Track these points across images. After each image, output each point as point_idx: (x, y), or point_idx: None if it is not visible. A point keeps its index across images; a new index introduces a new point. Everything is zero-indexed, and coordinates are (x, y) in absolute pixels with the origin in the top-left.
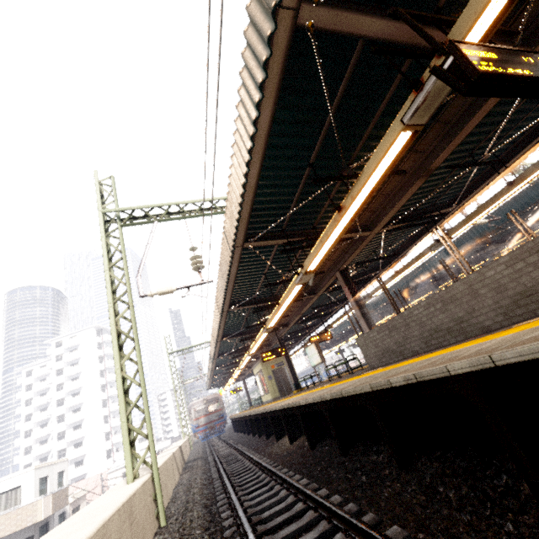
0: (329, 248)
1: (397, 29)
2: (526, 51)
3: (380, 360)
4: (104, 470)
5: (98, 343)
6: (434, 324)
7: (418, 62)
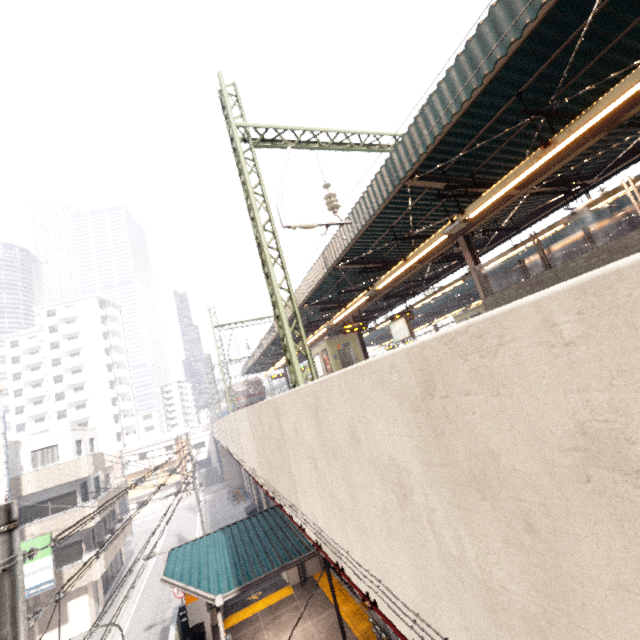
0: (503, 193)
1: None
2: None
3: None
4: (115, 452)
5: (102, 316)
6: None
7: None
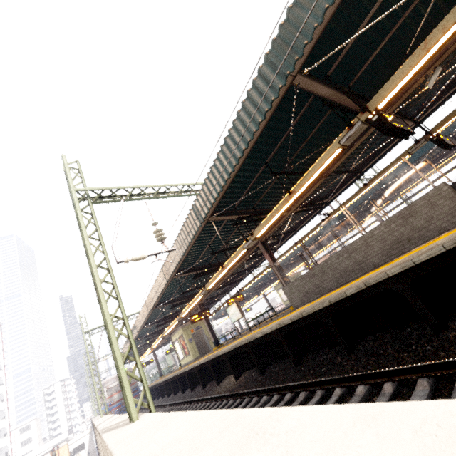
0: (274, 221)
1: (333, 94)
2: (397, 117)
3: (302, 300)
4: None
5: None
6: (342, 268)
7: (342, 113)
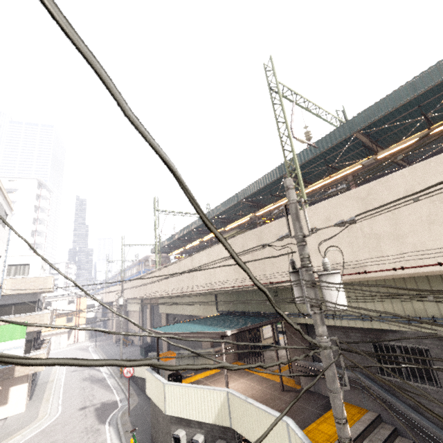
0: (399, 149)
1: None
2: None
3: None
4: None
5: (37, 194)
6: None
7: None
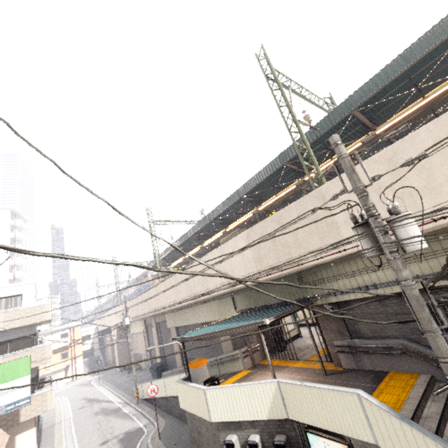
0: (396, 121)
1: None
2: None
3: None
4: None
5: (12, 225)
6: None
7: None
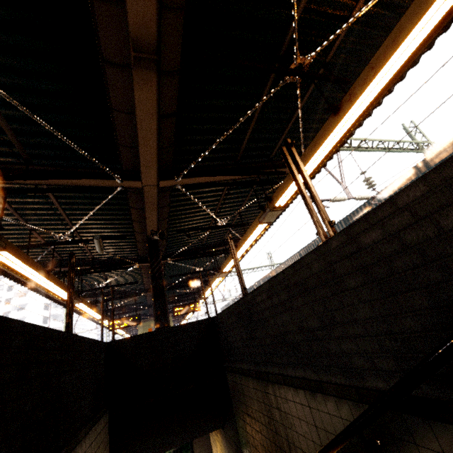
0: None
1: None
2: None
3: None
4: None
5: None
6: None
7: None
